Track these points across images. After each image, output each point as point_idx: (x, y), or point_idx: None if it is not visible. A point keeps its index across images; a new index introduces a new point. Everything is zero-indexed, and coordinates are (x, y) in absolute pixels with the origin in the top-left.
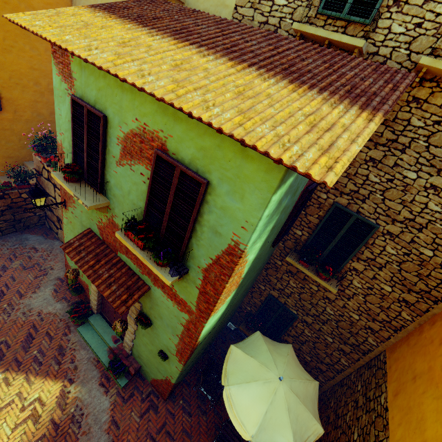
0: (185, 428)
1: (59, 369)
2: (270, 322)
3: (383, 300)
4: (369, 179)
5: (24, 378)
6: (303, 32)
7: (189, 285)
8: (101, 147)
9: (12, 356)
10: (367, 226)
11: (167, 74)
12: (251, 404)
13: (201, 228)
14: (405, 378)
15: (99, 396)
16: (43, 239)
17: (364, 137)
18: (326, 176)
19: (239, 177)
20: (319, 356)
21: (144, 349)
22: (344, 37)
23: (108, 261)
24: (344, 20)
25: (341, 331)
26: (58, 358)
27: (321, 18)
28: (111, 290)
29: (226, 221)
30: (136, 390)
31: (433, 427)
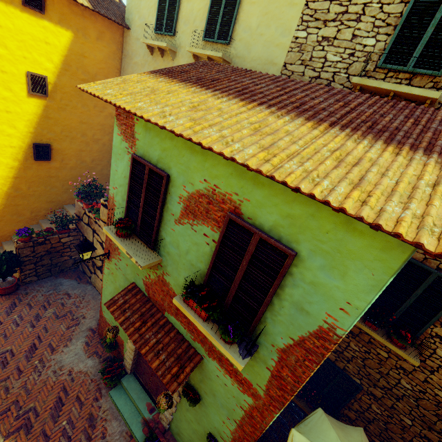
0: None
1: None
2: (325, 391)
3: None
4: None
5: None
6: (364, 86)
7: (257, 364)
8: (161, 205)
9: (40, 428)
10: None
11: (251, 139)
12: None
13: (280, 302)
14: None
15: None
16: (76, 283)
17: None
18: None
19: (341, 251)
20: (393, 441)
21: (187, 426)
22: (414, 89)
23: (155, 322)
24: (408, 72)
25: (423, 412)
26: (88, 432)
27: (381, 72)
28: (160, 360)
29: (318, 299)
30: None
31: None
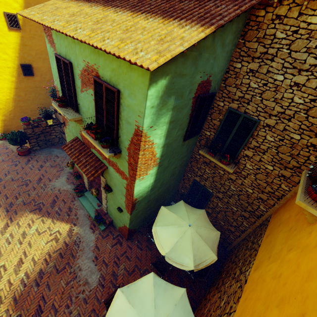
0: (137, 256)
1: (68, 218)
2: (196, 199)
3: (268, 177)
4: (250, 86)
5: (51, 221)
6: None
7: (123, 161)
8: (72, 82)
9: (45, 210)
10: (251, 122)
11: (90, 27)
12: (168, 237)
13: (122, 122)
14: (275, 226)
15: (89, 233)
16: (62, 151)
17: (191, 42)
18: (150, 65)
19: (131, 83)
20: (229, 221)
21: (112, 208)
22: None
23: (86, 153)
24: None
25: (241, 202)
26: (68, 213)
27: None
28: (86, 168)
29: (131, 114)
30: (110, 233)
31: (277, 247)
